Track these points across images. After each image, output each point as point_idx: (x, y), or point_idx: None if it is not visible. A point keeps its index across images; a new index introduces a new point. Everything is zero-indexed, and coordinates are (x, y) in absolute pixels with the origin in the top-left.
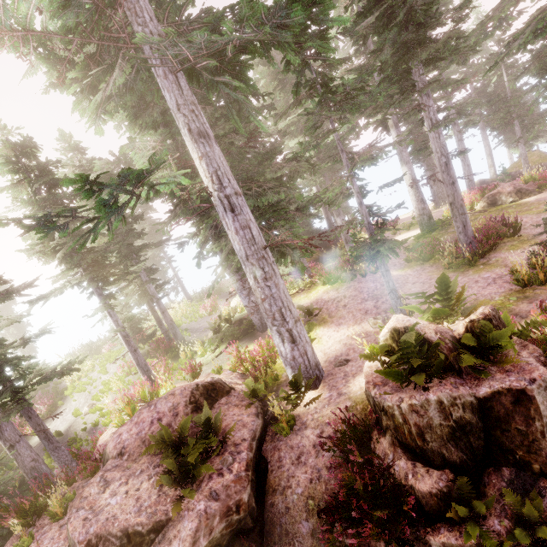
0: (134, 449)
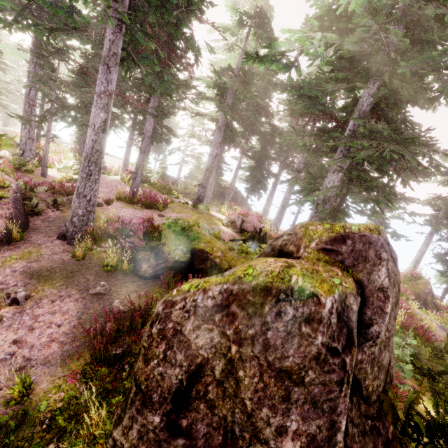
0: None
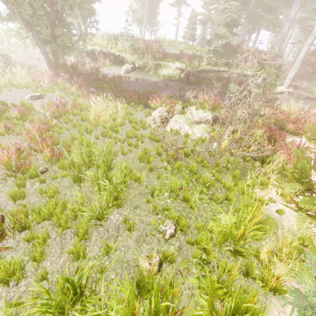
0: None
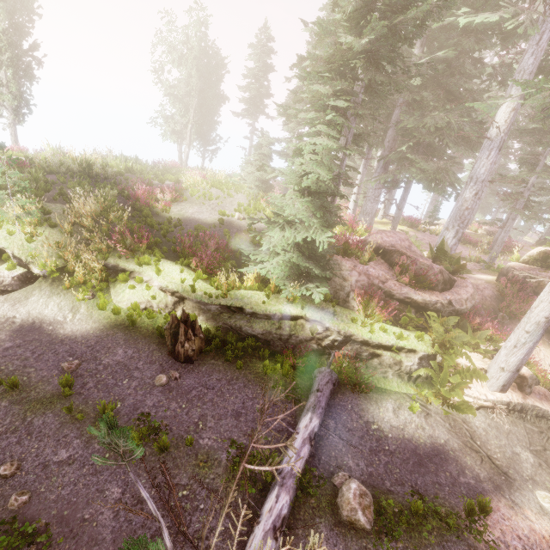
0: (400, 248)
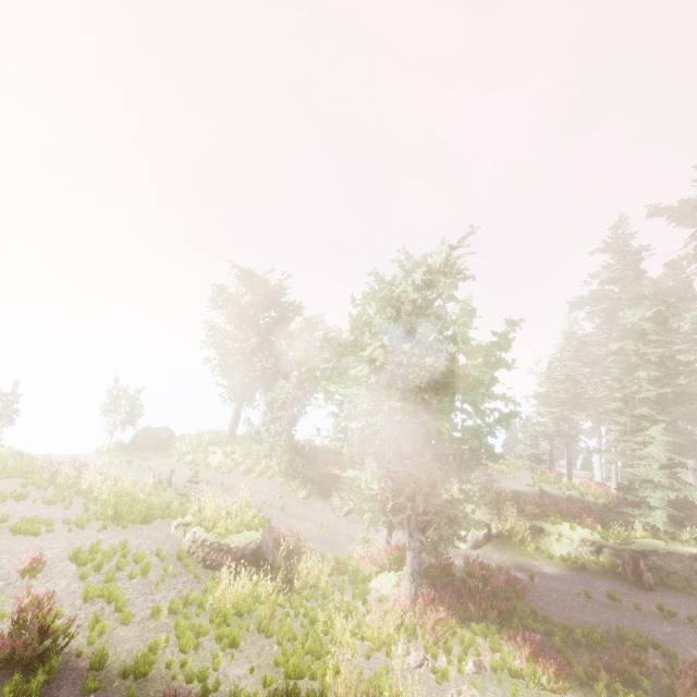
0: None
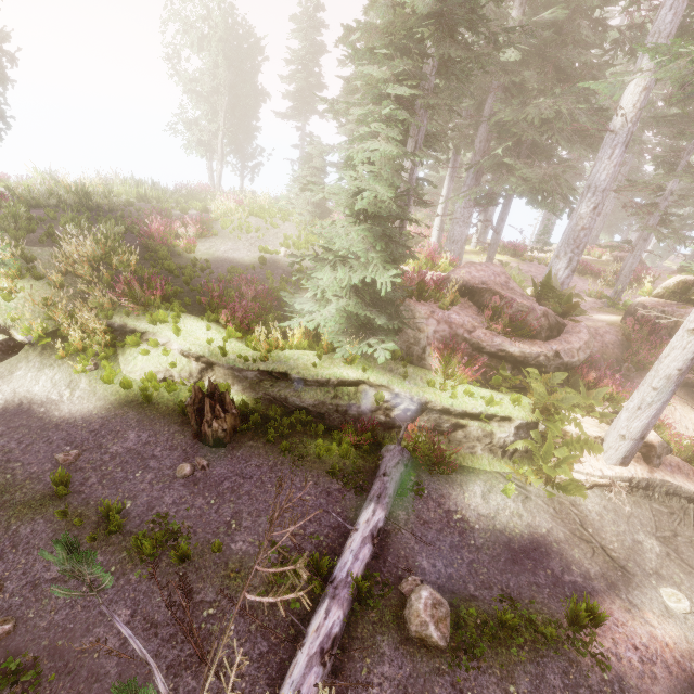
0: (493, 285)
